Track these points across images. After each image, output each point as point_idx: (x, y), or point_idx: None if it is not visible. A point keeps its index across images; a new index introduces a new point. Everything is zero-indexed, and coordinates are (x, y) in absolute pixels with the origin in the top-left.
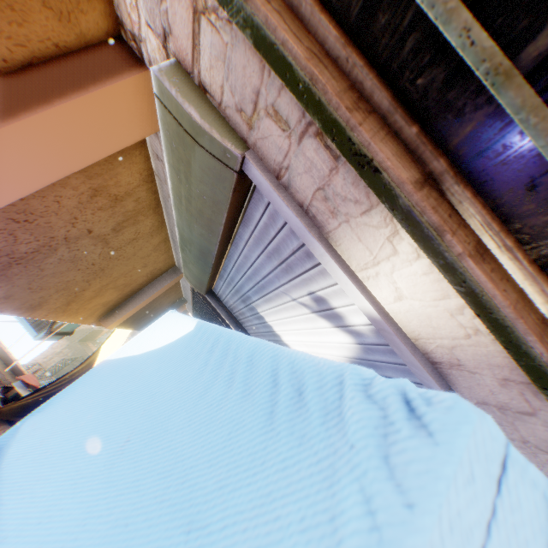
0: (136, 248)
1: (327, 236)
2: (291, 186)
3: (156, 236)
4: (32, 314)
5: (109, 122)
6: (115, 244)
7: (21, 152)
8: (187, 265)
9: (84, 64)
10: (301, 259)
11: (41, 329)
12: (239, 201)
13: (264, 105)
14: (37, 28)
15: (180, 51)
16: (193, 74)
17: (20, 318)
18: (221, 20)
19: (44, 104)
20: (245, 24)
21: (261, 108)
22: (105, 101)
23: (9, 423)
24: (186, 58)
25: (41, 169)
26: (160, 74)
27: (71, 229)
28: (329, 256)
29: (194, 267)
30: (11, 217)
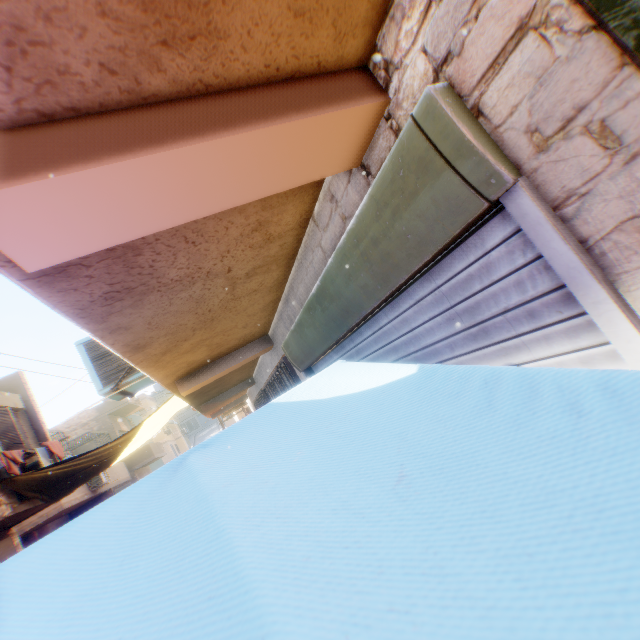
0: (250, 302)
1: (613, 279)
2: (577, 217)
3: (272, 293)
4: (132, 356)
5: (333, 145)
6: (238, 292)
7: (259, 158)
8: (300, 330)
9: (335, 85)
10: (514, 321)
11: (108, 382)
12: (448, 245)
13: (584, 122)
14: (315, 44)
15: (462, 74)
16: (469, 96)
17: (90, 367)
18: (564, 32)
19: (299, 114)
20: (633, 25)
21: (576, 125)
22: (344, 122)
23: (19, 497)
24: (468, 80)
25: (259, 182)
26: (435, 94)
27: (218, 262)
28: (612, 303)
29: (315, 332)
30: (184, 235)
